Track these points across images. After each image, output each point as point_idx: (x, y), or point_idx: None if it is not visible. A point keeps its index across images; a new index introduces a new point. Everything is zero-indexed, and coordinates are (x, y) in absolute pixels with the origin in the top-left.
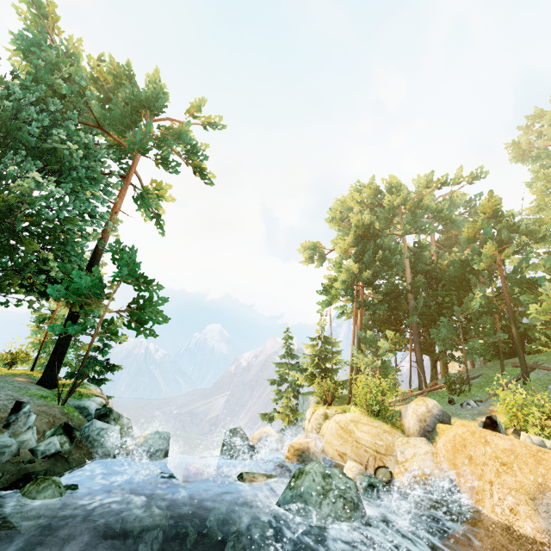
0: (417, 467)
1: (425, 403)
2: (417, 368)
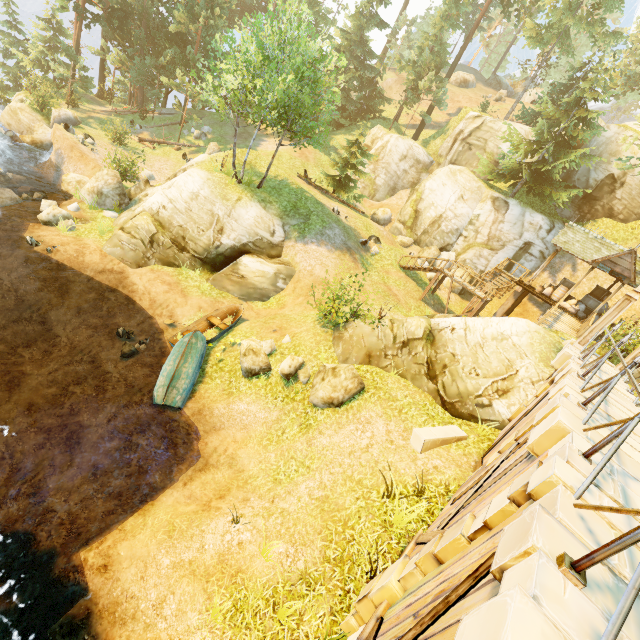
0: (38, 138)
1: (59, 112)
2: (138, 92)
